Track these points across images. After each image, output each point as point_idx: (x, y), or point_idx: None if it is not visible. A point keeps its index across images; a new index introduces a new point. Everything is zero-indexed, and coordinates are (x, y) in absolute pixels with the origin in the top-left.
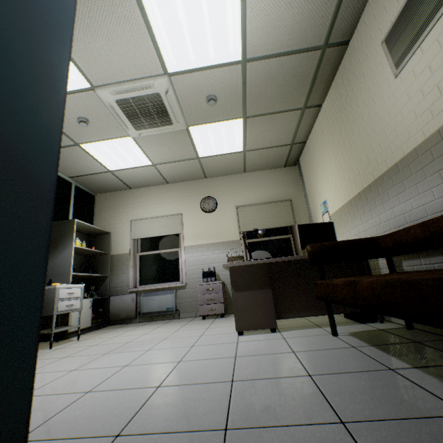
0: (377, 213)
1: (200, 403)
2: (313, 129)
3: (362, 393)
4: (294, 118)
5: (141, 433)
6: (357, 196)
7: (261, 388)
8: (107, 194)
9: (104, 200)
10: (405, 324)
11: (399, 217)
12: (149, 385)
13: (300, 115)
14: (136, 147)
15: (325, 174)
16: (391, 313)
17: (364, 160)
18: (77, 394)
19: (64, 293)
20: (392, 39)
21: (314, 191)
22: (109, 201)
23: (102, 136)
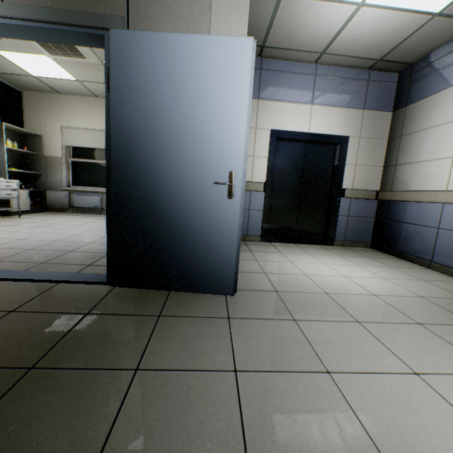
0: None
1: (69, 246)
2: None
3: None
4: None
5: (40, 250)
6: None
7: (99, 245)
8: (35, 93)
9: (32, 99)
10: None
11: None
12: (52, 240)
13: None
14: (55, 65)
15: None
16: None
17: None
18: (16, 239)
19: (3, 186)
20: None
21: None
22: (38, 102)
23: (18, 49)
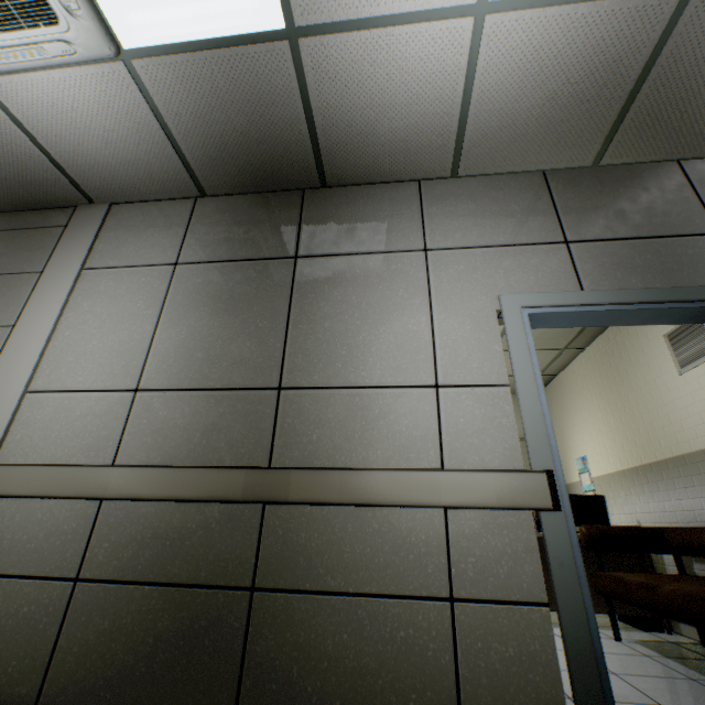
0: (660, 498)
1: None
2: (569, 366)
3: (670, 691)
4: (549, 355)
5: None
6: (633, 469)
7: None
8: None
9: None
10: (699, 639)
11: (687, 512)
12: None
13: (557, 353)
14: None
15: (586, 426)
16: (692, 622)
17: (643, 435)
18: None
19: None
20: (675, 340)
21: (567, 438)
22: None
23: None
